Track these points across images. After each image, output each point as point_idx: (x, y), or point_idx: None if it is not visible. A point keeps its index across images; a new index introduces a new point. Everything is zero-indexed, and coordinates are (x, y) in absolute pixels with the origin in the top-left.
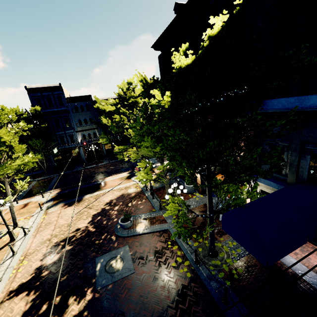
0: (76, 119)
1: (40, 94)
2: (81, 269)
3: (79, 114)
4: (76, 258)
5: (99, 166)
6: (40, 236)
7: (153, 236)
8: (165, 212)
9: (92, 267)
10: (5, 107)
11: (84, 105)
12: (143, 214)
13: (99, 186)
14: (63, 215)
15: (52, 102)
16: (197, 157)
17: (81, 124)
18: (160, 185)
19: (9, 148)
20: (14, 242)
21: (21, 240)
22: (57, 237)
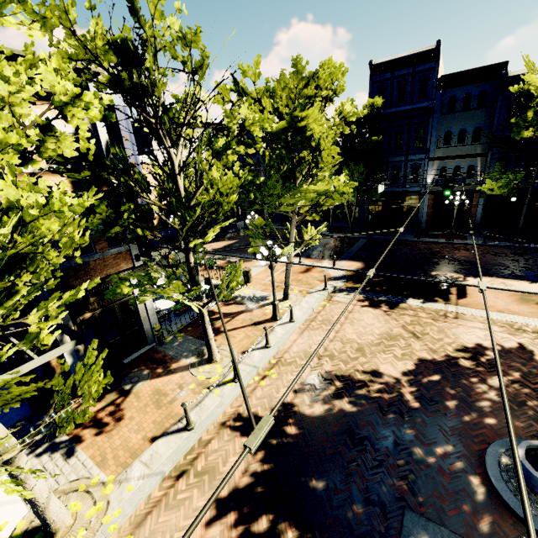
0: (440, 129)
1: (389, 76)
2: (360, 503)
3: (452, 117)
4: (354, 451)
5: (454, 244)
6: (308, 337)
7: None
8: None
9: (390, 533)
10: (333, 64)
11: (476, 94)
12: None
13: (447, 291)
14: (355, 320)
15: (405, 91)
16: None
17: (449, 141)
18: None
19: (314, 154)
20: (272, 327)
21: (283, 327)
22: (332, 362)
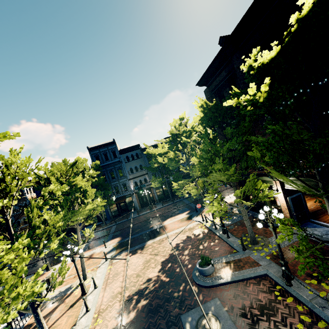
0: (127, 168)
1: (98, 151)
2: None
3: (130, 163)
4: (155, 315)
5: (153, 211)
6: (110, 288)
7: (248, 284)
8: (251, 252)
9: (180, 328)
10: (80, 158)
11: (134, 154)
12: (223, 257)
13: (159, 230)
14: (129, 264)
15: (107, 156)
16: (312, 153)
17: (133, 171)
18: (231, 222)
19: (83, 193)
20: (87, 296)
21: (92, 294)
22: (128, 290)
